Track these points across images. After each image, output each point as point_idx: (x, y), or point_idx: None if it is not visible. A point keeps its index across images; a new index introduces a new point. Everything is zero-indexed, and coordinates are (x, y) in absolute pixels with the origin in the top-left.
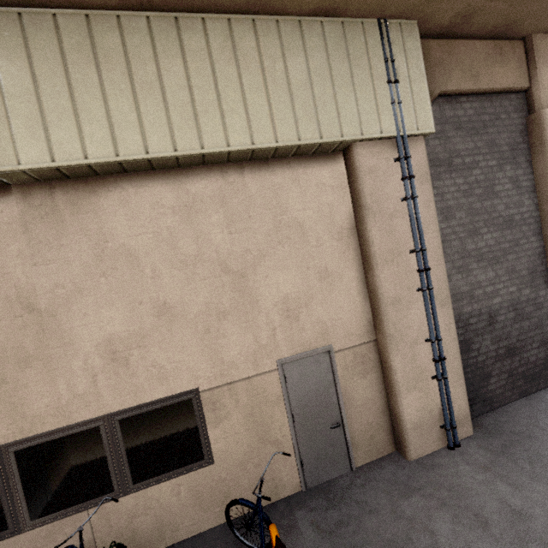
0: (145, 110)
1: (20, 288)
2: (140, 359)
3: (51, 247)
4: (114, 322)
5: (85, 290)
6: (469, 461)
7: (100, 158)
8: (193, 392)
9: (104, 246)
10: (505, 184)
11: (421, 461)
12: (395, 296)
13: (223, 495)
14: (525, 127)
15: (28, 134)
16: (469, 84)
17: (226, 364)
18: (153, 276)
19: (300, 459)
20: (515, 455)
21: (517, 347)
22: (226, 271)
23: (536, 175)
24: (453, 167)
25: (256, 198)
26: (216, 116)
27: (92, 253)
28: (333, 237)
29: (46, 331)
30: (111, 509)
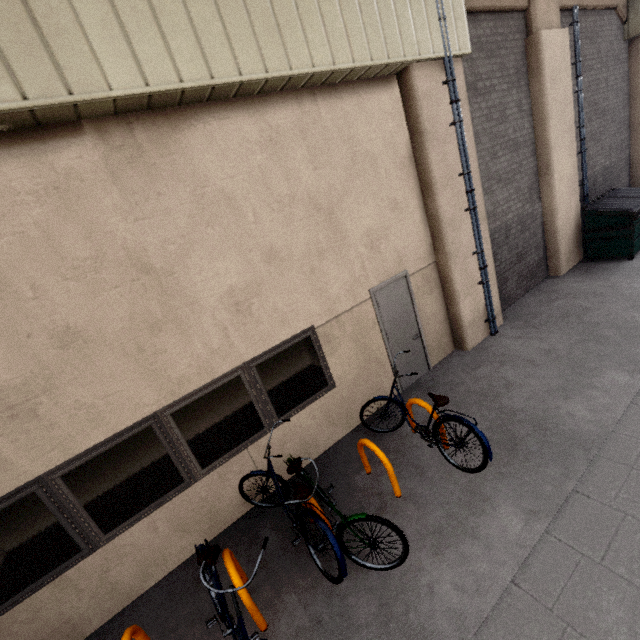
0: (228, 19)
1: (128, 249)
2: (261, 306)
3: (148, 197)
4: (230, 273)
5: (195, 243)
6: (508, 337)
7: (195, 81)
8: (310, 330)
9: (202, 192)
10: (513, 108)
11: (476, 349)
12: (451, 218)
13: (346, 410)
14: (524, 49)
15: (110, 48)
16: (487, 0)
17: (331, 300)
18: (256, 222)
19: (395, 369)
20: (535, 325)
21: (522, 254)
22: (317, 210)
23: (532, 98)
24: (478, 91)
25: (331, 129)
26: (296, 28)
27: (191, 200)
28: (397, 168)
29: (168, 292)
30: (265, 442)
